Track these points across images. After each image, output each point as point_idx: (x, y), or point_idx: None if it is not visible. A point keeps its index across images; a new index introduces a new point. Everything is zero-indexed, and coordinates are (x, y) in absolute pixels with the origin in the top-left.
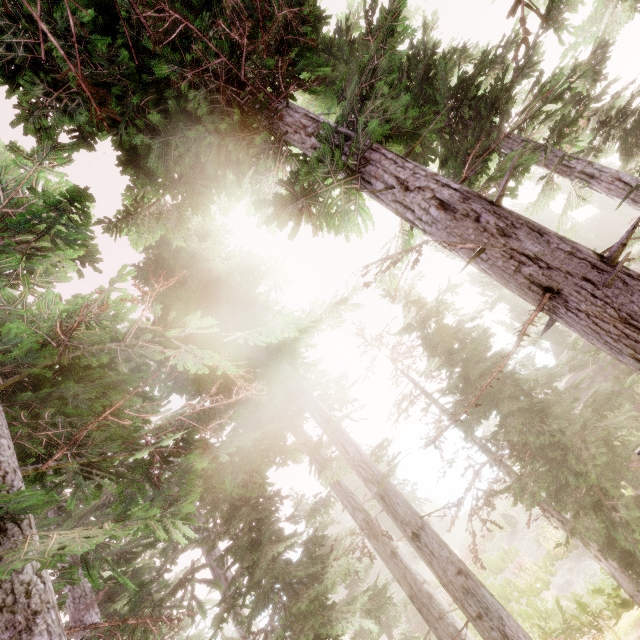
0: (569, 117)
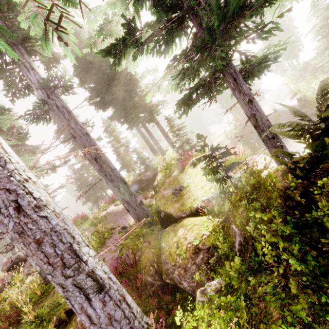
0: None
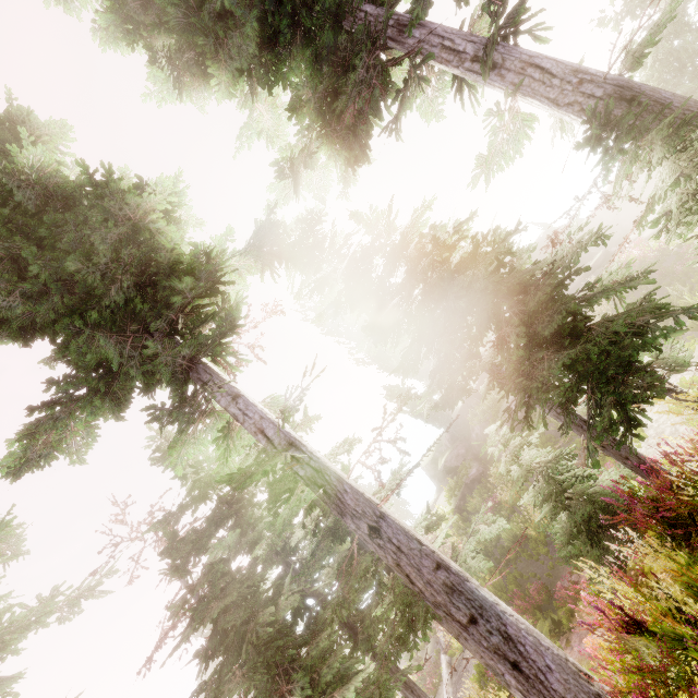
0: (208, 334)
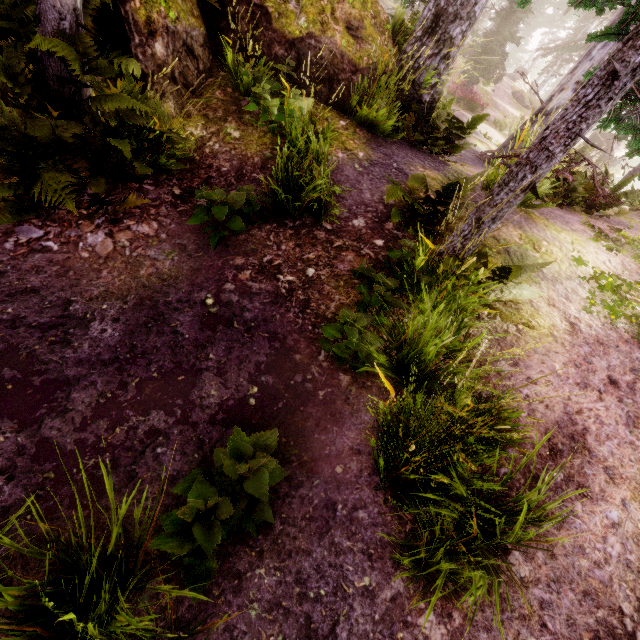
0: None
